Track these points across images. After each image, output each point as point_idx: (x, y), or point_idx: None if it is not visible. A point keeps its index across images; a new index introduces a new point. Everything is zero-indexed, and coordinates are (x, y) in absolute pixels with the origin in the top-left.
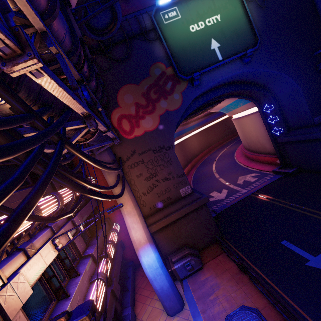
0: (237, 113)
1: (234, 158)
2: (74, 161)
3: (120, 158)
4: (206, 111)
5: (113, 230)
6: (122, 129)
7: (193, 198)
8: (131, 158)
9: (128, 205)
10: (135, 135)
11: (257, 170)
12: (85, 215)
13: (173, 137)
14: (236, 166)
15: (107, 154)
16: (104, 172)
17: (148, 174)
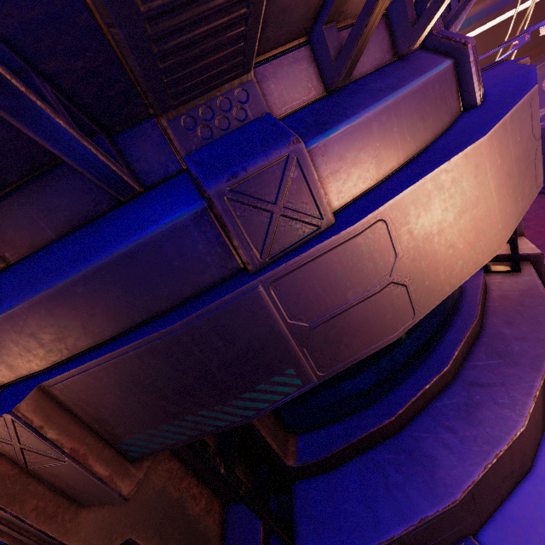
0: None
1: (541, 86)
2: None
3: None
4: None
5: None
6: None
7: None
8: None
9: None
10: None
11: None
12: None
13: None
14: (540, 97)
15: None
16: None
17: None
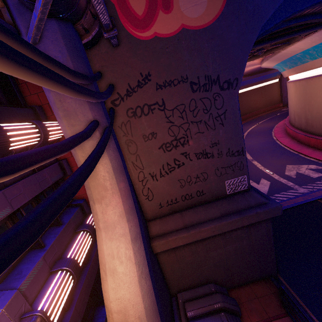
0: (315, 68)
1: (273, 138)
2: (21, 83)
3: (110, 84)
4: (271, 53)
5: (84, 229)
6: (125, 7)
7: (248, 203)
8: (138, 92)
9: (111, 206)
10: (156, 33)
11: (318, 161)
12: (2, 210)
13: (246, 59)
14: (279, 149)
15: (65, 51)
16: (55, 109)
17: (170, 137)
